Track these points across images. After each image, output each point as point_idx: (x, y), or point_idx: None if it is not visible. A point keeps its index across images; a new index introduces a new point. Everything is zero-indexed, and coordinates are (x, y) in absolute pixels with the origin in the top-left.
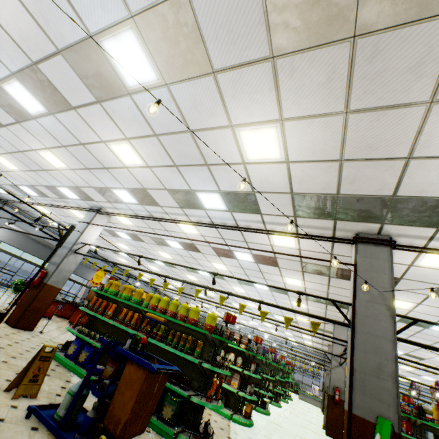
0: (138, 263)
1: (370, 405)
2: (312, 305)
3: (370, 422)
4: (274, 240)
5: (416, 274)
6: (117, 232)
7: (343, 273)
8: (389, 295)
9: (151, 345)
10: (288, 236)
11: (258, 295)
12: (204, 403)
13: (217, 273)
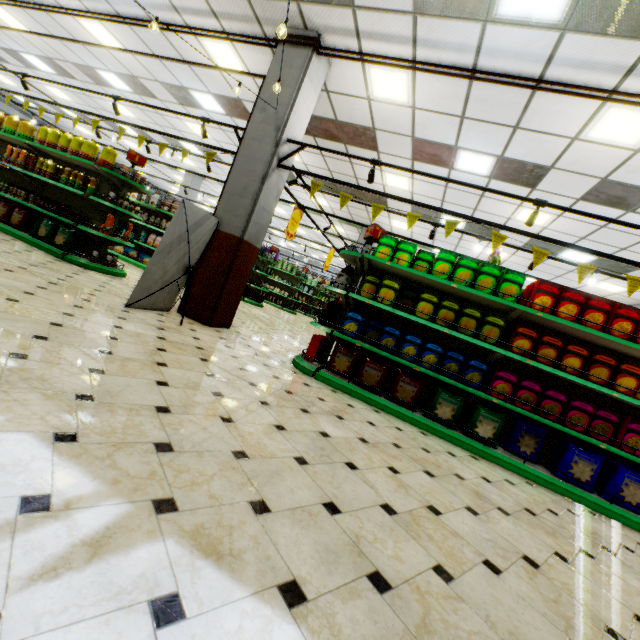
0: (24, 87)
1: (227, 219)
2: (331, 200)
3: (222, 232)
4: (214, 57)
5: (382, 119)
6: (24, 55)
7: (322, 126)
8: (283, 115)
9: (54, 192)
10: (223, 46)
11: None
12: (94, 232)
13: (117, 97)
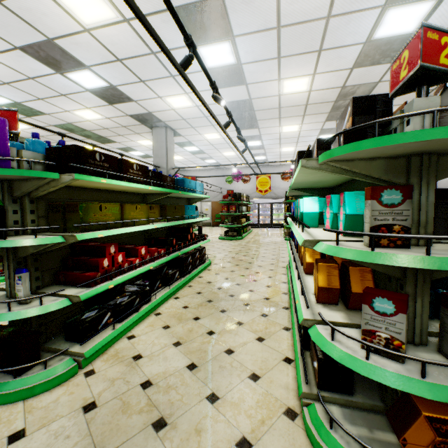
0: None
1: None
2: (202, 109)
3: None
4: None
5: None
6: None
7: None
8: None
9: None
10: None
11: (117, 54)
12: None
13: None
